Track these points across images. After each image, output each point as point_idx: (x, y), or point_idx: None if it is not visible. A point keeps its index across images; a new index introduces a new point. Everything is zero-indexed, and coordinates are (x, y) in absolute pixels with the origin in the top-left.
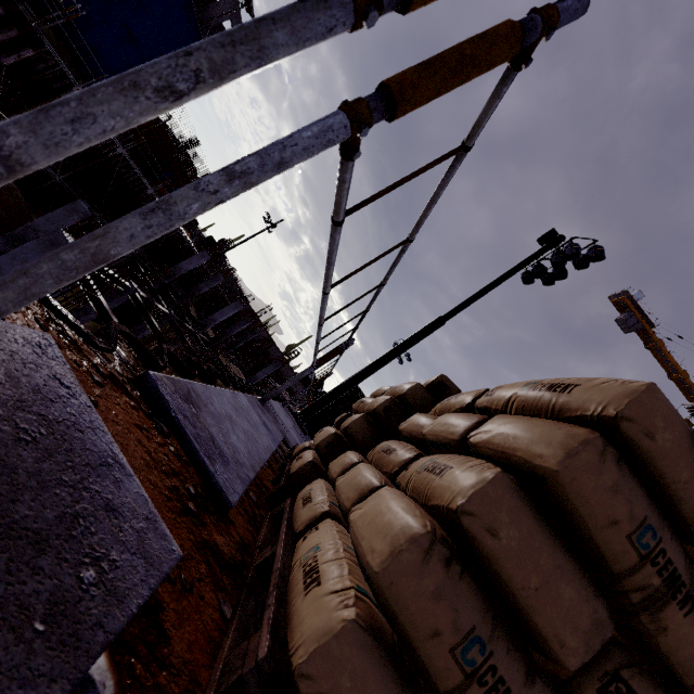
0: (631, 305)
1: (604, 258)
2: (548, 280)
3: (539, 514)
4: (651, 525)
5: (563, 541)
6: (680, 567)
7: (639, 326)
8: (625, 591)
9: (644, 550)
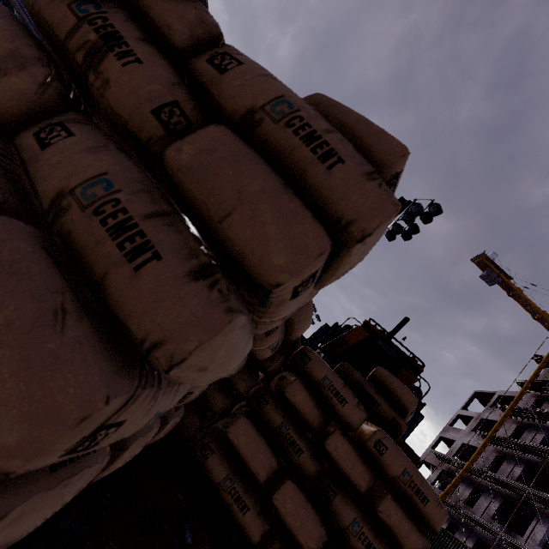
0: (489, 263)
1: (442, 212)
2: (406, 236)
3: (6, 12)
4: (97, 3)
5: (21, 26)
6: (126, 34)
7: (499, 279)
8: (73, 56)
9: (83, 14)
